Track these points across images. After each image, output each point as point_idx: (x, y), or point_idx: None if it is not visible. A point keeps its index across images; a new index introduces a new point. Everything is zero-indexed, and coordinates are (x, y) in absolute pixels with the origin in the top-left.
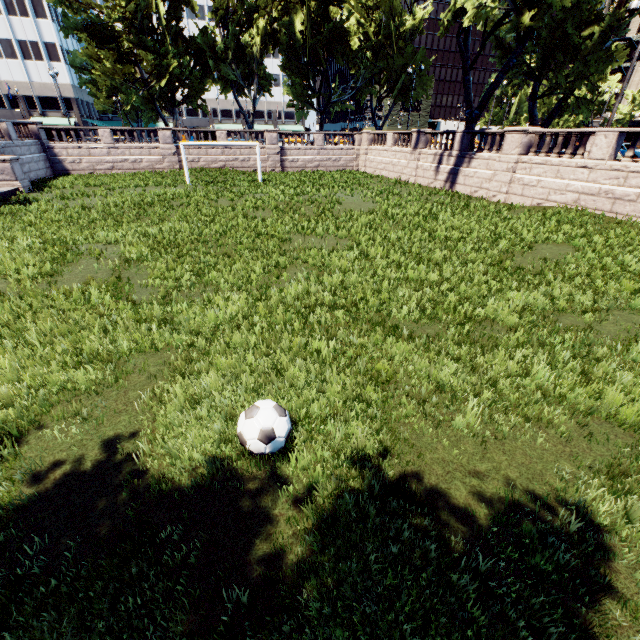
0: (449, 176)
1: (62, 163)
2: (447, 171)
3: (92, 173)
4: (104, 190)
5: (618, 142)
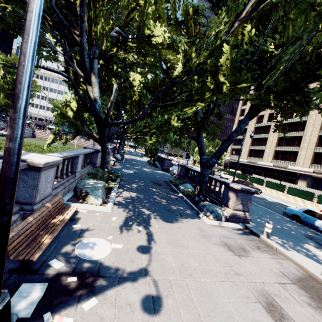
0: None
1: (35, 135)
2: None
3: (41, 138)
4: (35, 140)
5: None
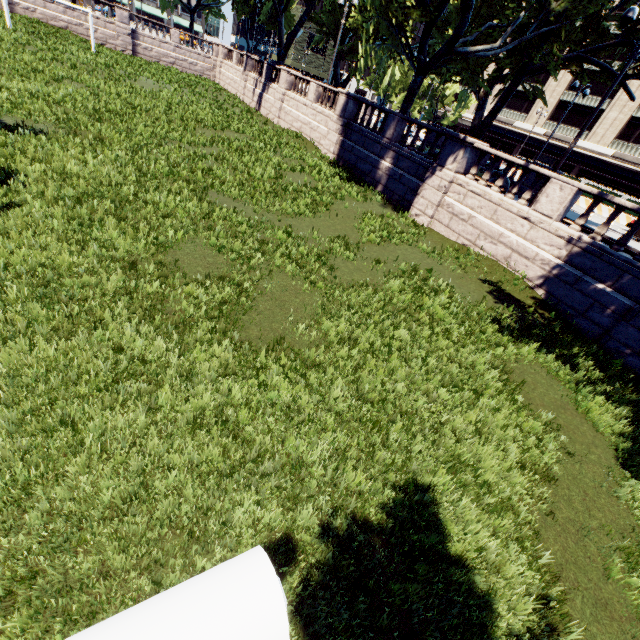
0: (259, 99)
1: None
2: (258, 94)
3: None
4: None
5: (319, 92)
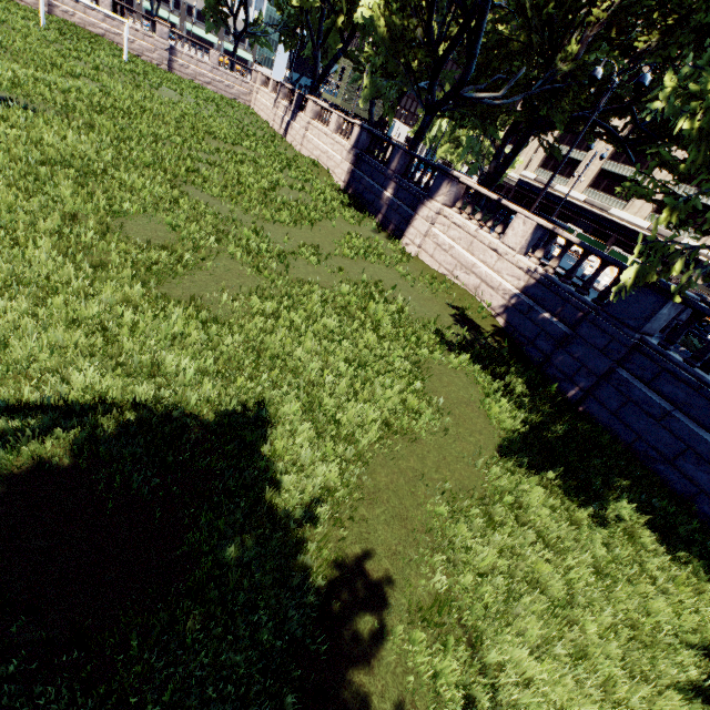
0: (286, 126)
1: None
2: (286, 122)
3: None
4: None
5: (339, 123)
